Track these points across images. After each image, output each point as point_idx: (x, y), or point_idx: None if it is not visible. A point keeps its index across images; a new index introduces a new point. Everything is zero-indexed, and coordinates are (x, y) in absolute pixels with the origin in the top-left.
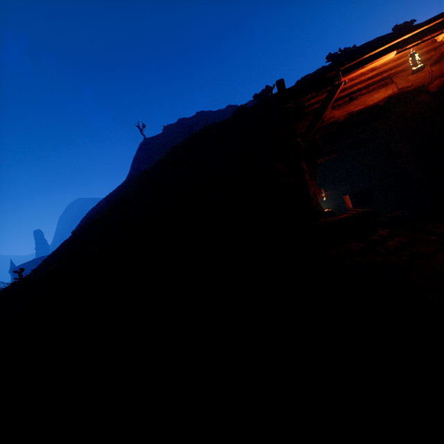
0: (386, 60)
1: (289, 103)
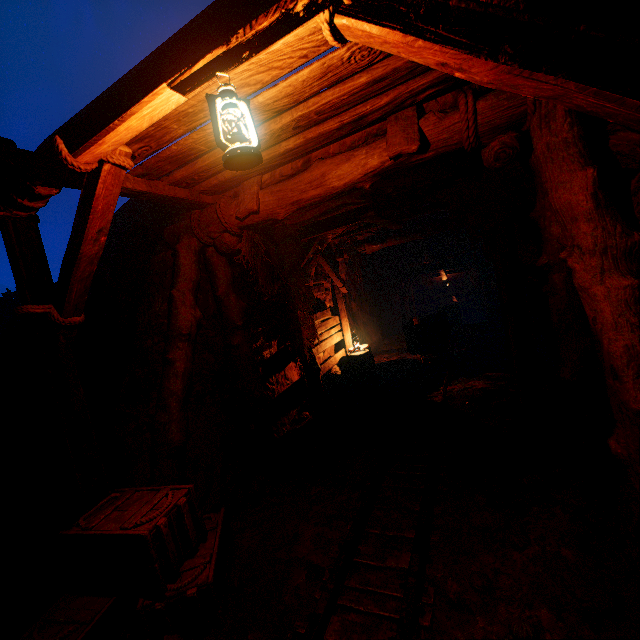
0: (174, 106)
1: (2, 208)
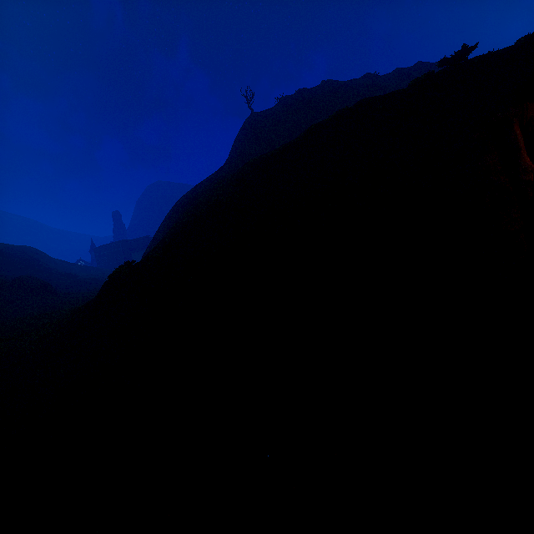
0: None
1: None
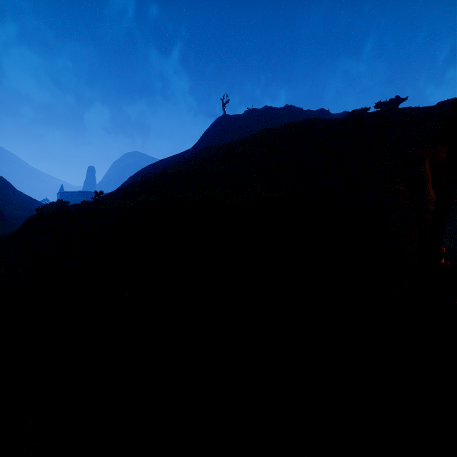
0: None
1: None
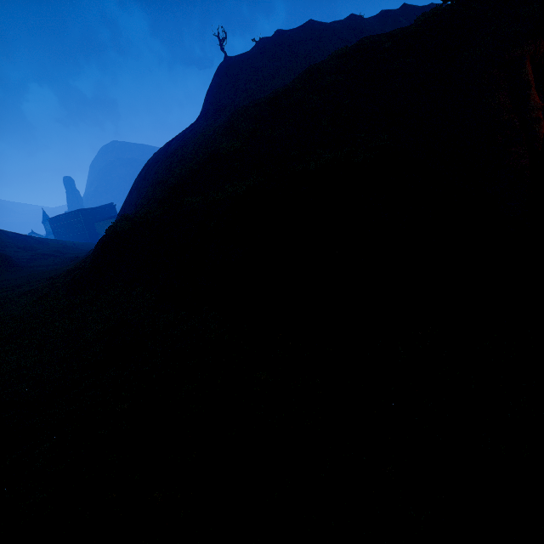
0: None
1: None
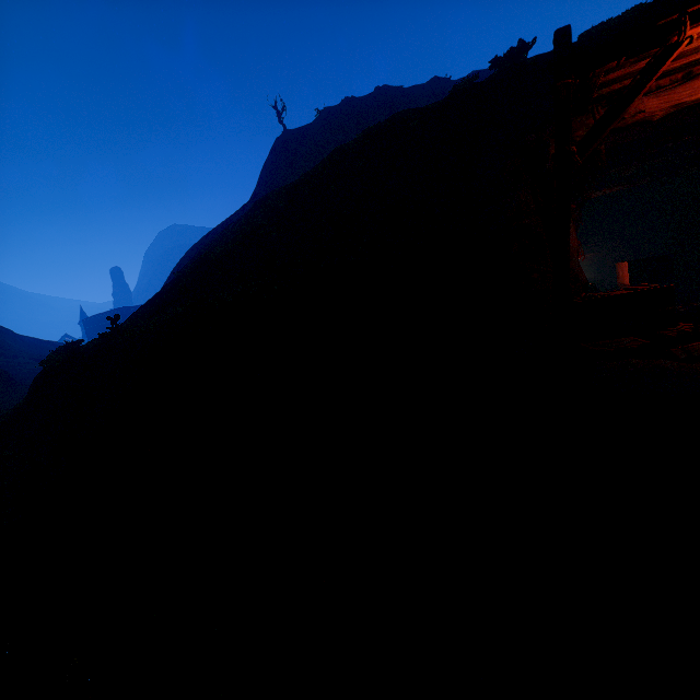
0: None
1: (572, 77)
